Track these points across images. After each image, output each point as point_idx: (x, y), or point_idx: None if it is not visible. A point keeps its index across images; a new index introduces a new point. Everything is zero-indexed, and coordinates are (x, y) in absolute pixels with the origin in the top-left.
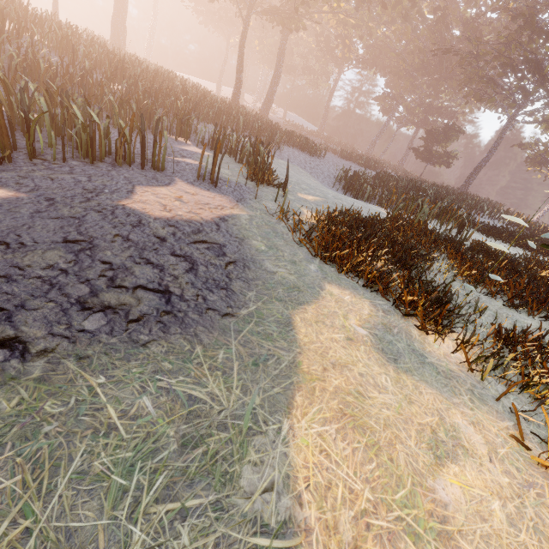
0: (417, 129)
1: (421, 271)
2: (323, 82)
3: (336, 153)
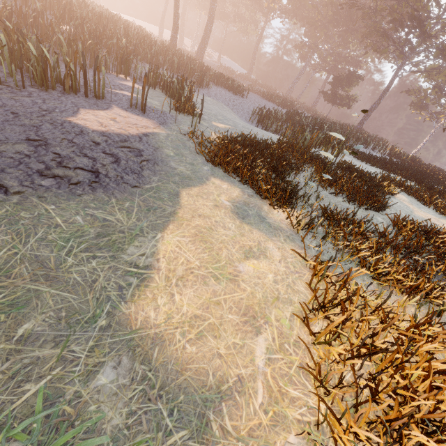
0: (328, 75)
1: (286, 175)
2: (252, 30)
3: (260, 94)
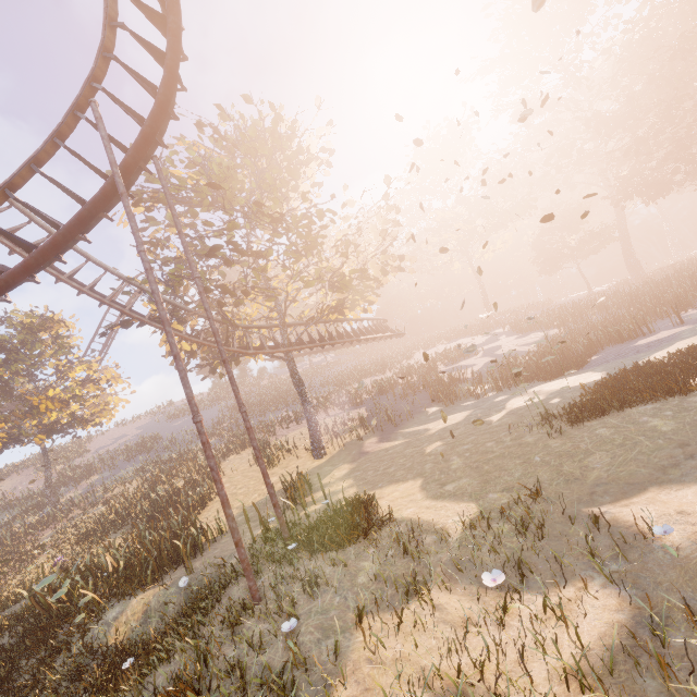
0: None
1: None
2: None
3: None
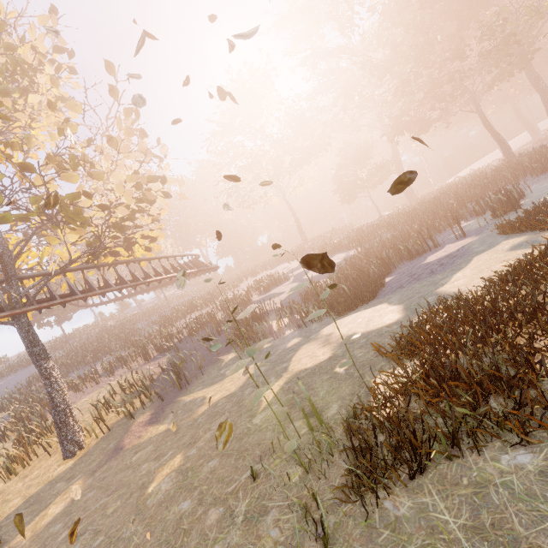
0: None
1: None
2: None
3: None
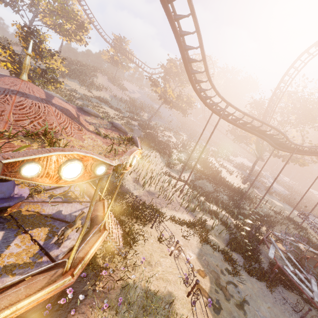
0: None
1: None
2: None
3: None
